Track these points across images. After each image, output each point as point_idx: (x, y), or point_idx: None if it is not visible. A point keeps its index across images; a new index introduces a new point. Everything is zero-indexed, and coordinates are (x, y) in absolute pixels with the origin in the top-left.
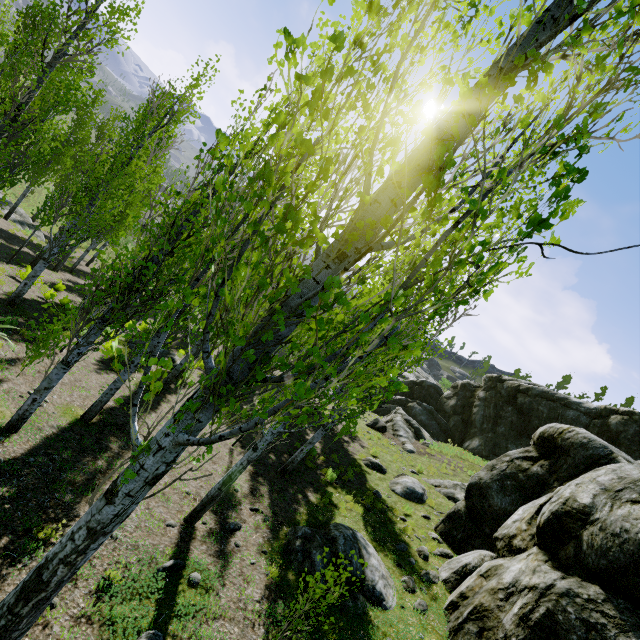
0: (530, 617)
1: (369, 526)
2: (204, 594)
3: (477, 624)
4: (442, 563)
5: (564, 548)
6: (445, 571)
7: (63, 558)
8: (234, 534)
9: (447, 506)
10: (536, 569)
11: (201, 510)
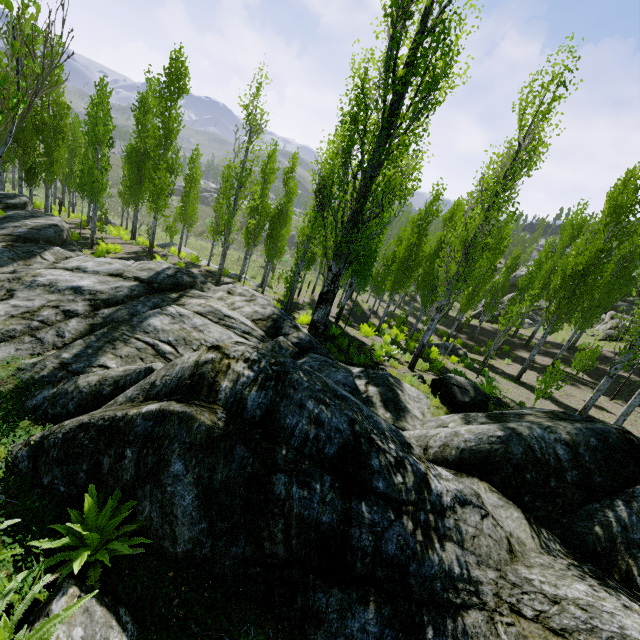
0: None
1: None
2: None
3: None
4: None
5: None
6: None
7: None
8: None
9: None
10: None
11: None
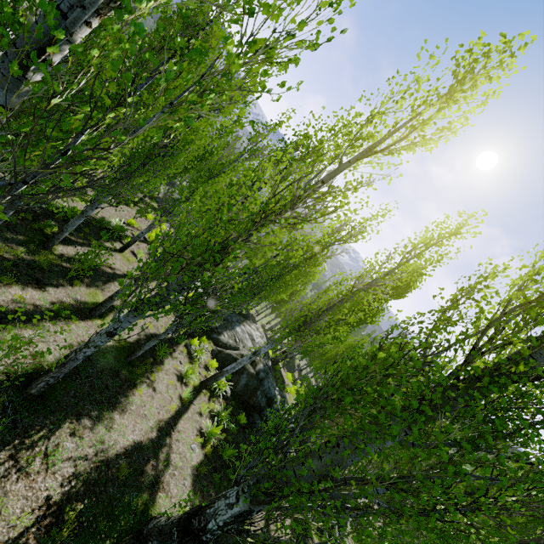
0: None
1: None
2: None
3: None
4: None
5: None
6: None
7: None
8: None
9: None
10: None
11: None
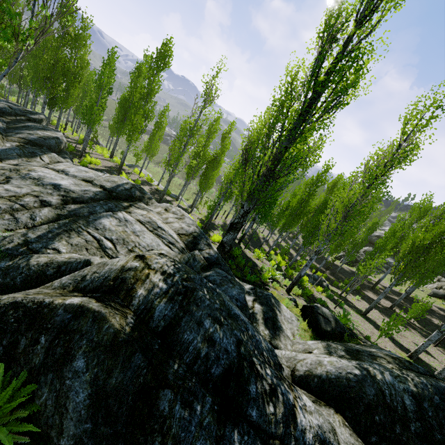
0: None
1: None
2: None
3: None
4: None
5: None
6: None
7: None
8: None
9: None
10: None
11: None
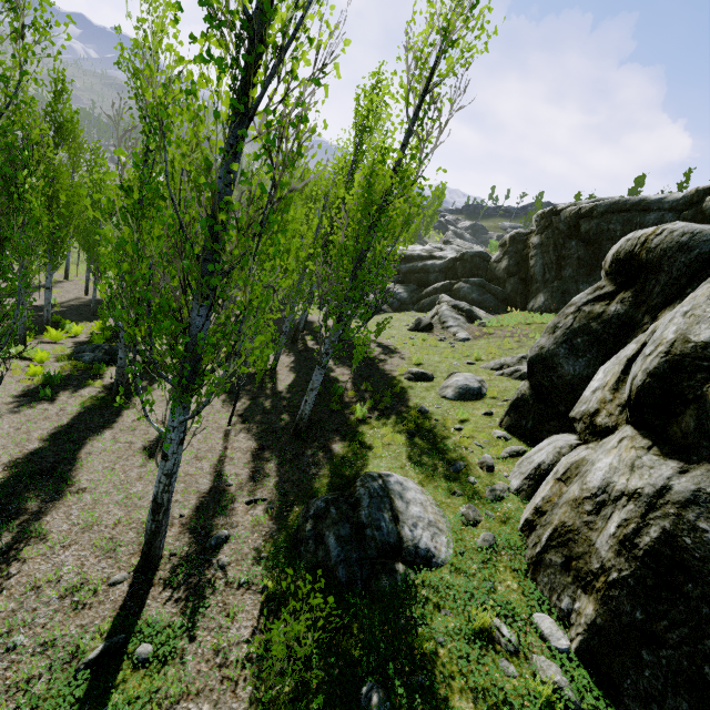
0: (636, 543)
1: (414, 456)
2: (159, 670)
3: (561, 552)
4: (512, 466)
5: (677, 421)
6: (515, 478)
7: None
8: (219, 551)
9: (513, 389)
10: (635, 464)
11: (150, 549)
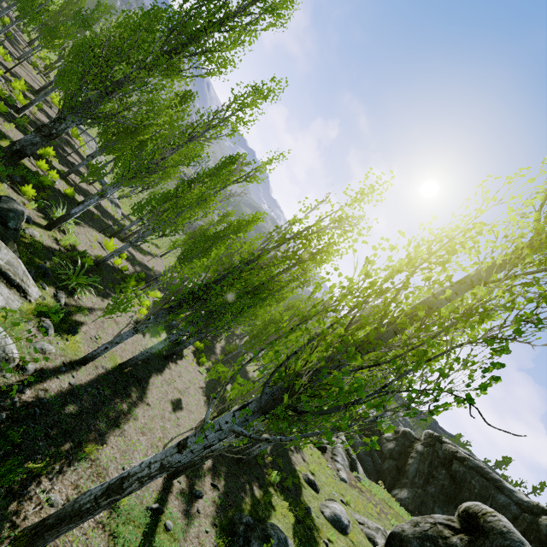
0: None
1: (297, 537)
2: (172, 541)
3: None
4: None
5: None
6: None
7: (140, 477)
8: (197, 500)
9: (366, 546)
10: None
11: (182, 471)
